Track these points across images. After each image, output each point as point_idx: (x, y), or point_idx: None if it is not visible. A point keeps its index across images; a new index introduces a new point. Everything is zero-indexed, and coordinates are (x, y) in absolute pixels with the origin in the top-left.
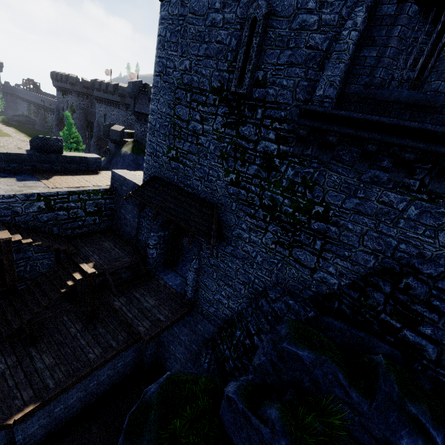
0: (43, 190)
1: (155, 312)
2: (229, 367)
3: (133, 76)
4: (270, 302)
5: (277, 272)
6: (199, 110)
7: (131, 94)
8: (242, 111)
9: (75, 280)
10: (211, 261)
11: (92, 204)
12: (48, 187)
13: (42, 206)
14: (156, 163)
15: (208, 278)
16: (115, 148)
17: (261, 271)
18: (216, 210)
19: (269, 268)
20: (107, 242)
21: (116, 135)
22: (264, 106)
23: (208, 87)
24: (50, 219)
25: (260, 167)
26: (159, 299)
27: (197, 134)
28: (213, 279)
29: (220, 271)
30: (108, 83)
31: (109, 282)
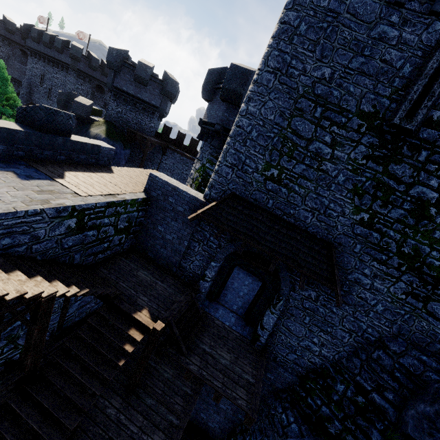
0: (75, 199)
1: (239, 371)
2: (334, 429)
3: (83, 36)
4: (392, 356)
5: (401, 324)
6: (332, 131)
7: (113, 63)
8: (398, 148)
9: (133, 342)
10: (304, 304)
11: (124, 219)
12: (76, 193)
13: (71, 225)
14: (240, 179)
15: (295, 322)
16: (76, 125)
17: (378, 320)
18: (334, 250)
19: (391, 318)
20: (141, 271)
21: (82, 109)
22: (432, 149)
23: (354, 108)
24: (75, 243)
25: (408, 213)
26: (231, 349)
27: (320, 158)
28: (304, 324)
29: (317, 316)
30: (54, 36)
31: (177, 338)
